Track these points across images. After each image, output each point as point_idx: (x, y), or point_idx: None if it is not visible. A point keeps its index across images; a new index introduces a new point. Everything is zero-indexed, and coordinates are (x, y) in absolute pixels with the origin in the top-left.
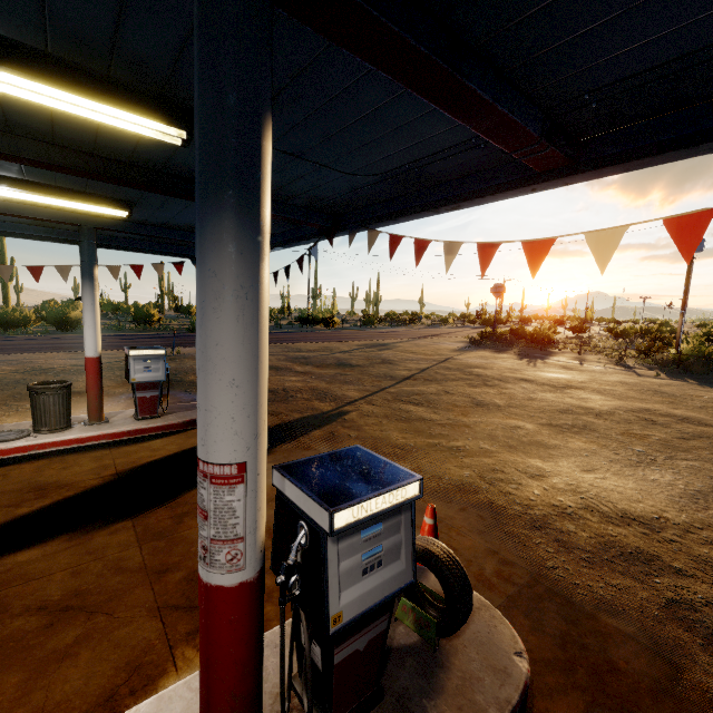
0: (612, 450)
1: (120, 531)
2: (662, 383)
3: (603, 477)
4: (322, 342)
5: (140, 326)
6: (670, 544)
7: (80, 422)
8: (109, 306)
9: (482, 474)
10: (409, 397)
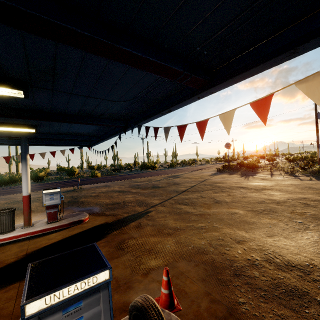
0: (284, 223)
1: (10, 290)
2: (313, 183)
3: (278, 239)
4: (148, 177)
5: (70, 177)
6: (315, 282)
7: (20, 227)
8: (60, 169)
9: (211, 242)
10: (183, 201)
